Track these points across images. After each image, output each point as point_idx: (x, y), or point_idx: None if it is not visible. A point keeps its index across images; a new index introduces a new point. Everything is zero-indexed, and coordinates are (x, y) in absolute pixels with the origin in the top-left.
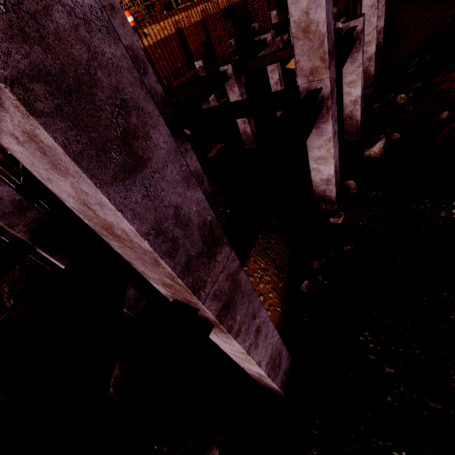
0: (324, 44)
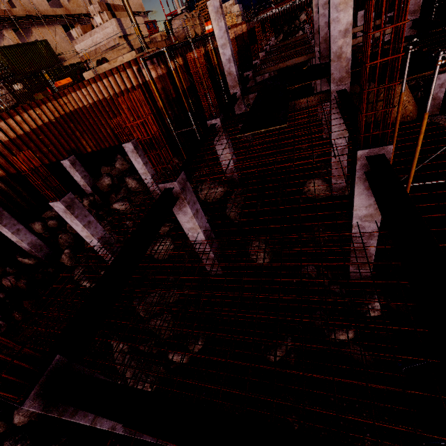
0: (420, 1)
